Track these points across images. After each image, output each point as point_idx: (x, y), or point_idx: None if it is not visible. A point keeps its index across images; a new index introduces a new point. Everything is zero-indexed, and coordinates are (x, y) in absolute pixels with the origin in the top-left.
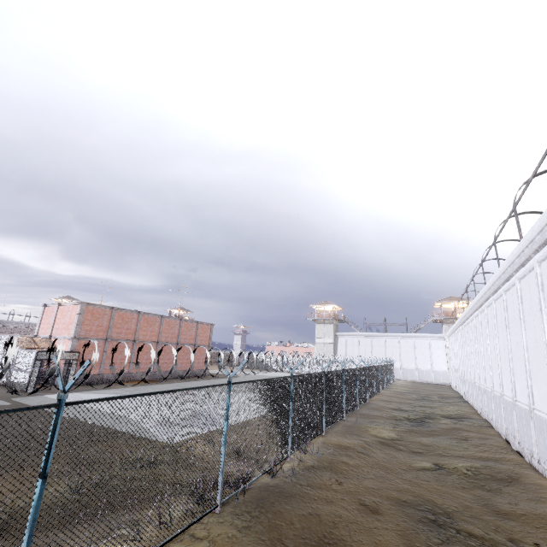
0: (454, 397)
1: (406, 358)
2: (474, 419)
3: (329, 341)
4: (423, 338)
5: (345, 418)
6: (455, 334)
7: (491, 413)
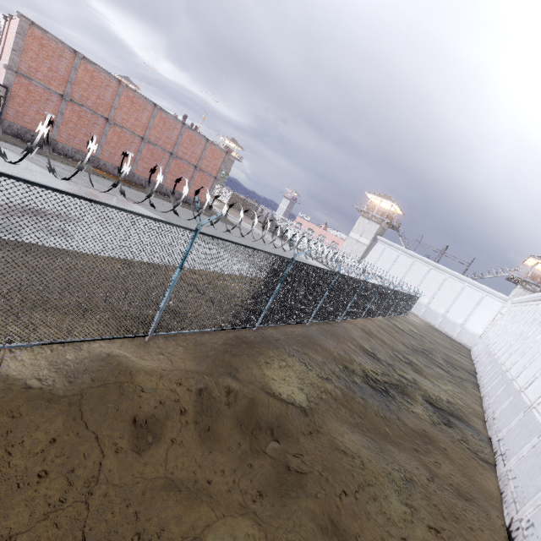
0: (465, 369)
1: (440, 299)
2: (472, 428)
3: (364, 241)
4: (478, 289)
5: (266, 328)
6: (530, 305)
7: (509, 447)
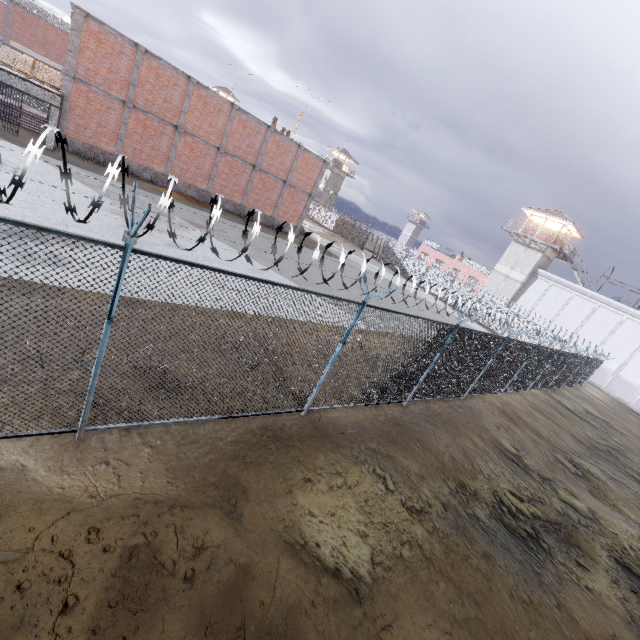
0: None
1: (639, 365)
2: None
3: (517, 277)
4: None
5: (329, 410)
6: None
7: None
